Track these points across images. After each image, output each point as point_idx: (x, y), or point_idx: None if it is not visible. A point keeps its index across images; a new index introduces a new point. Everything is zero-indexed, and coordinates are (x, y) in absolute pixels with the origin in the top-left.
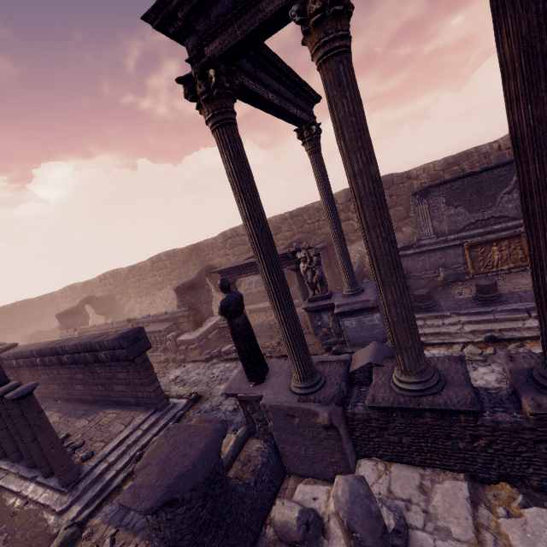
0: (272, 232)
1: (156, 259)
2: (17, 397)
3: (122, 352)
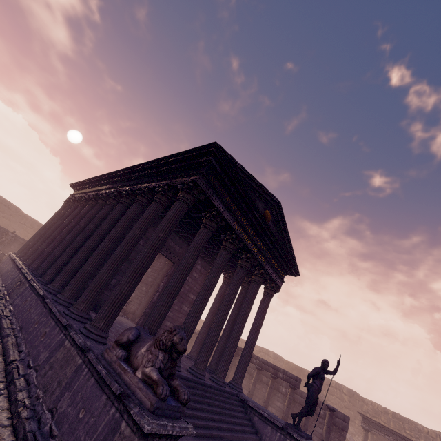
0: (370, 412)
1: (265, 351)
2: (335, 409)
3: (342, 422)
